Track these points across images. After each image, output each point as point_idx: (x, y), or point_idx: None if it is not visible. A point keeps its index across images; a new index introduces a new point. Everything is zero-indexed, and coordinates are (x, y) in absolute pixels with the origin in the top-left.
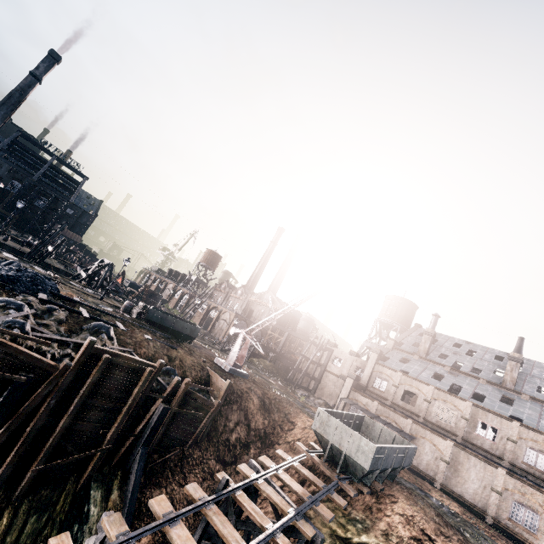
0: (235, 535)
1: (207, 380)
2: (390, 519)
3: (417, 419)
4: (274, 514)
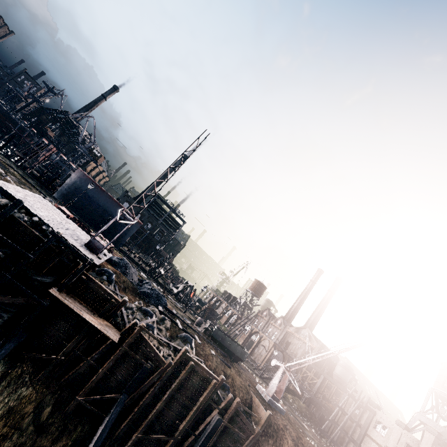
0: None
1: (250, 404)
2: None
3: None
4: None
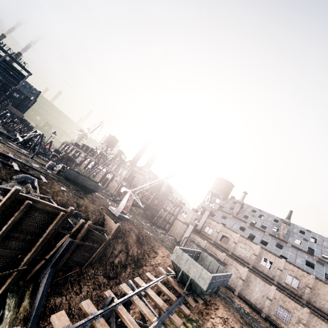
0: None
1: (103, 221)
2: (214, 320)
3: (228, 253)
4: (139, 314)
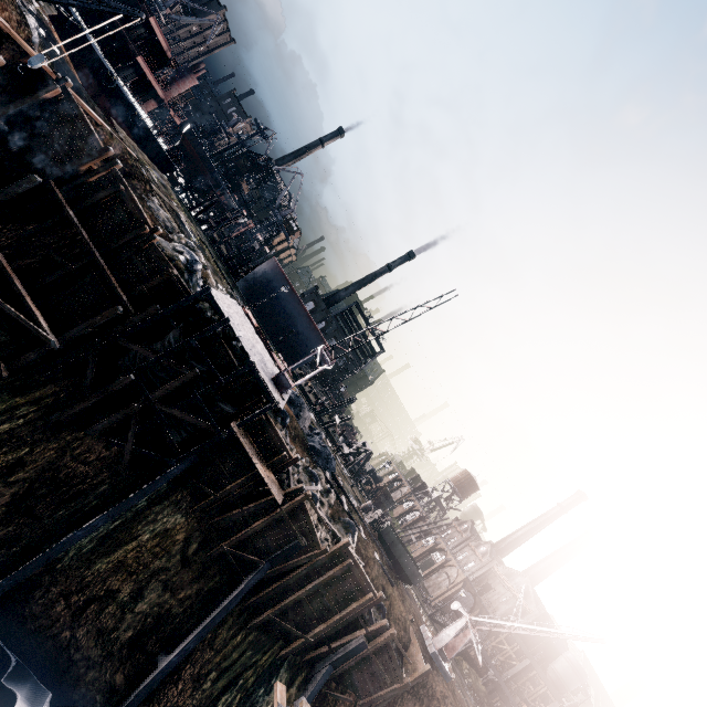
0: None
1: (407, 645)
2: None
3: None
4: None
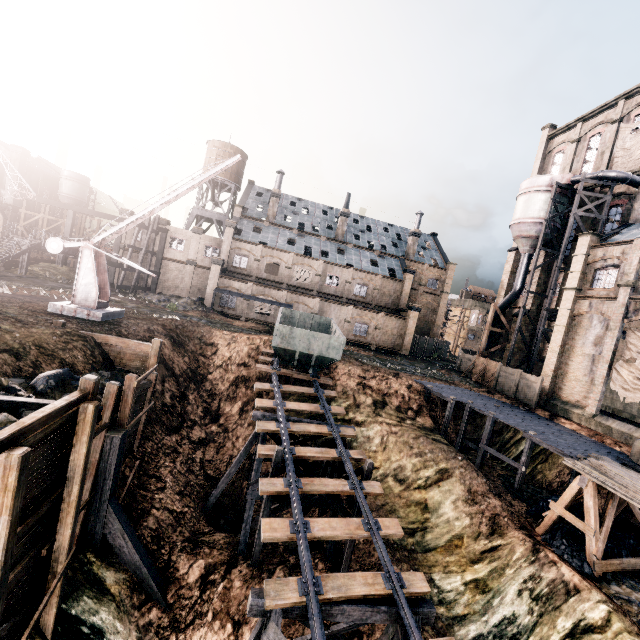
0: (339, 483)
1: (102, 352)
2: (341, 381)
3: (282, 286)
4: None
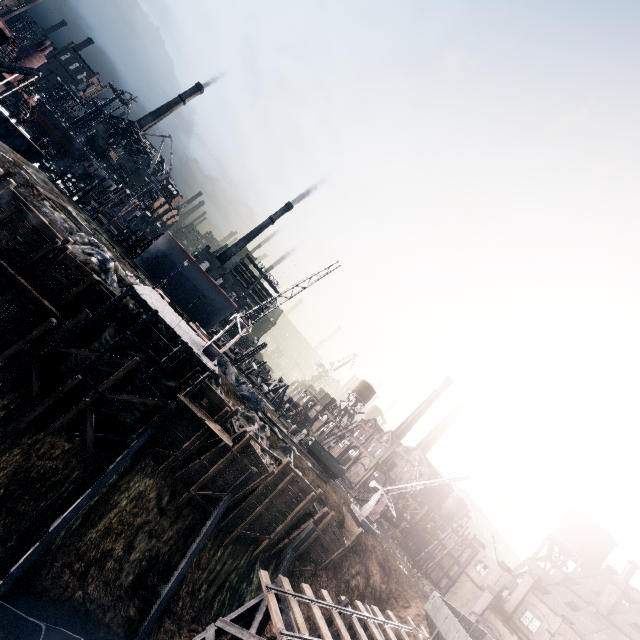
0: (348, 637)
1: (344, 521)
2: None
3: None
4: None
